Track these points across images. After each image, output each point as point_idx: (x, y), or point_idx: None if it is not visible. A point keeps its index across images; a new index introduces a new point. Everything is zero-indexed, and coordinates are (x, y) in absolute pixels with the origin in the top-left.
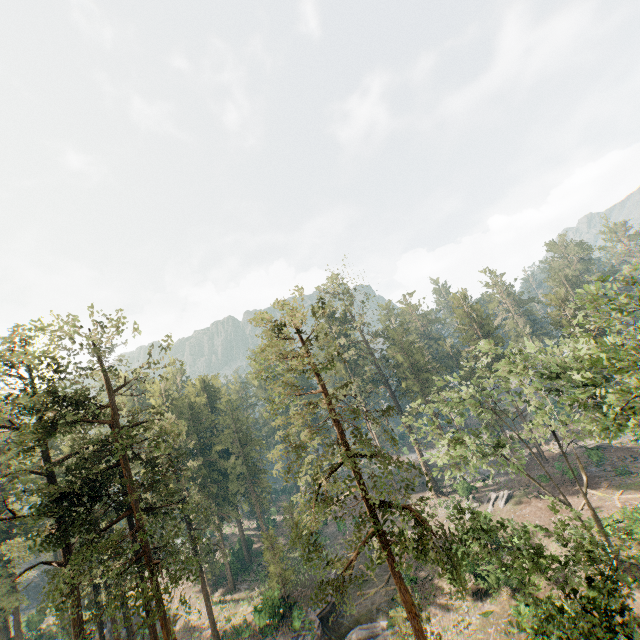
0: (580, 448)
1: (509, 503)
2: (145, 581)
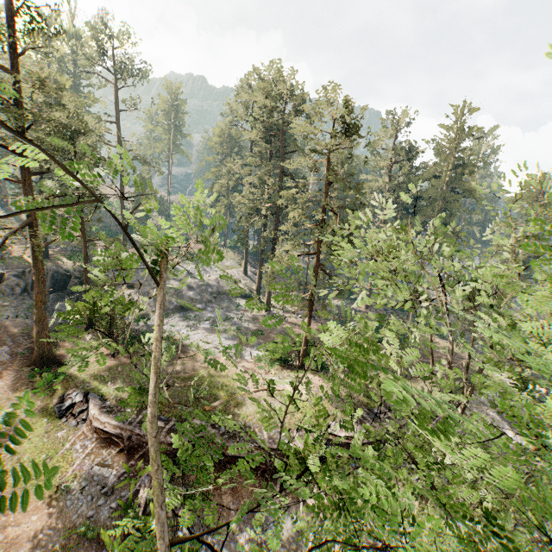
0: None
1: None
2: None
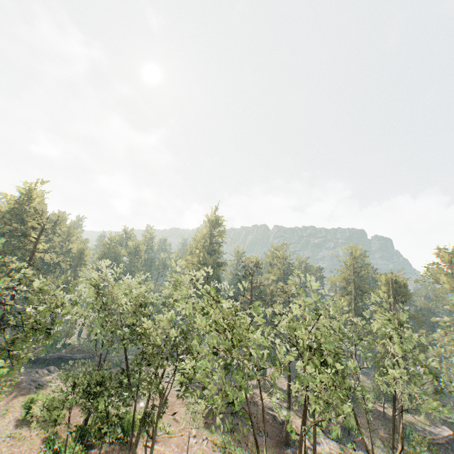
0: (269, 409)
1: (179, 392)
2: (8, 290)
